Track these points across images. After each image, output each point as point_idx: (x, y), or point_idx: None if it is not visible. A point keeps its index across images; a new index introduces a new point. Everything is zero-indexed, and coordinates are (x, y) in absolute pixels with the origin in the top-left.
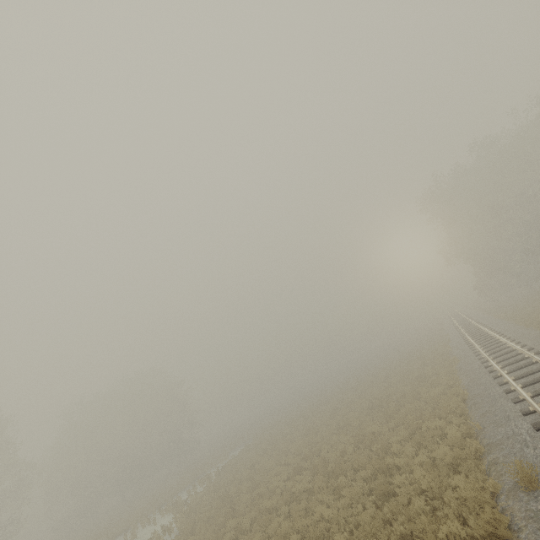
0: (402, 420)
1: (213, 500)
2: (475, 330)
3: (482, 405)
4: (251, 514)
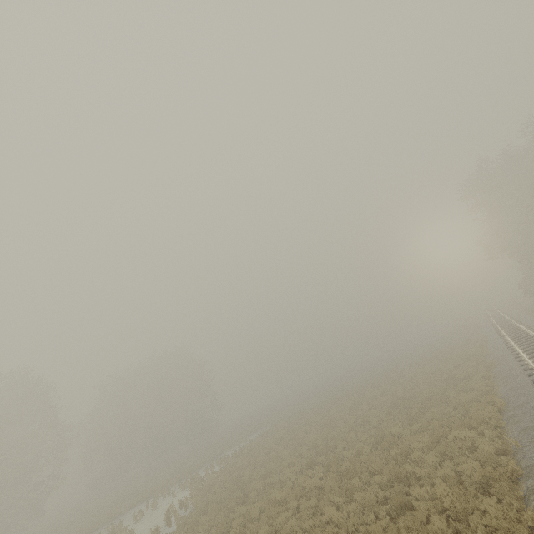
0: (427, 425)
1: (227, 482)
2: (518, 332)
3: (522, 419)
4: (261, 503)
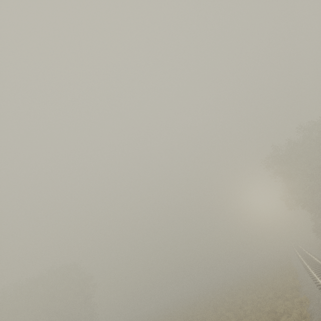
0: None
1: None
2: (320, 268)
3: None
4: None
